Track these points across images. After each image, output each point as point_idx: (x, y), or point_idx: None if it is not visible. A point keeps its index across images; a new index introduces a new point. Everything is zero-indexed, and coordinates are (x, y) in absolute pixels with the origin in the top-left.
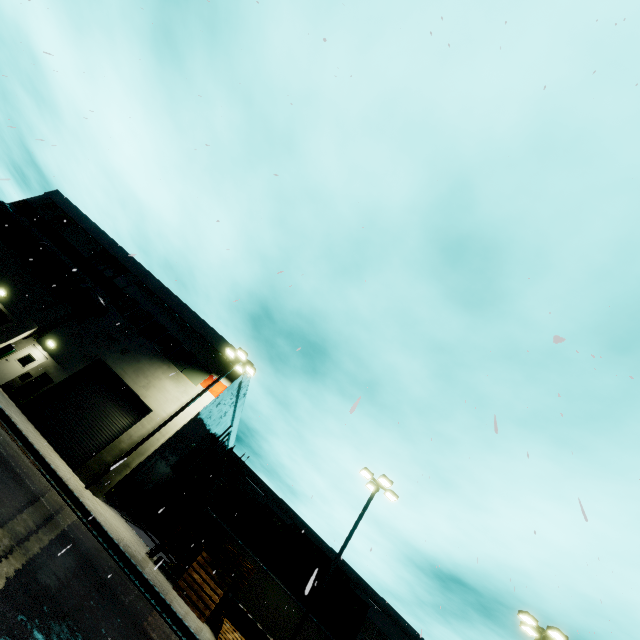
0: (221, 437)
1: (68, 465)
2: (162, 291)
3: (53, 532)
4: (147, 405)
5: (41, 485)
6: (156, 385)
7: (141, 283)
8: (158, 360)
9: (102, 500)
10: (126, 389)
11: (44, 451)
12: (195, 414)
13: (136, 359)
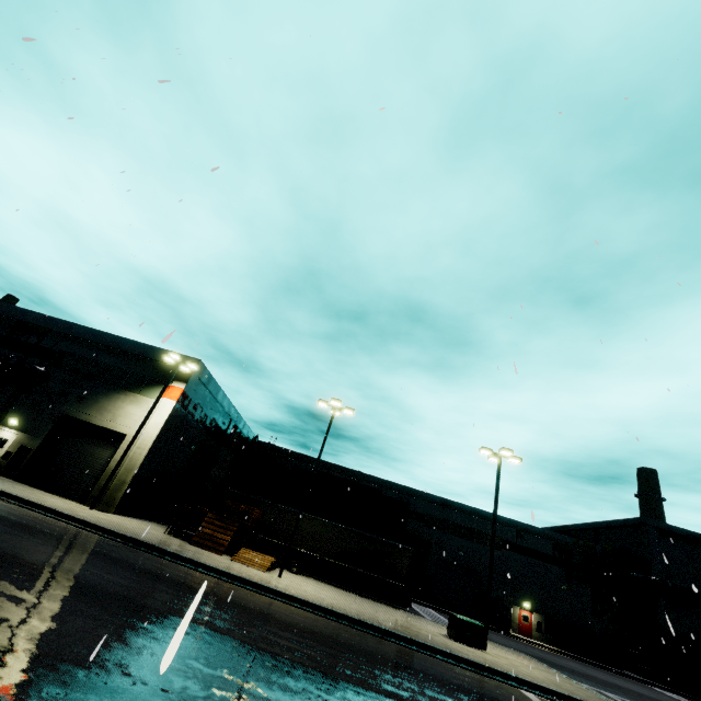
0: (227, 432)
1: (78, 502)
2: (90, 334)
3: (4, 524)
4: (120, 433)
5: (13, 511)
6: (121, 414)
7: (68, 335)
8: (114, 394)
9: (118, 514)
10: (98, 428)
11: (29, 496)
12: (164, 422)
13: (94, 401)
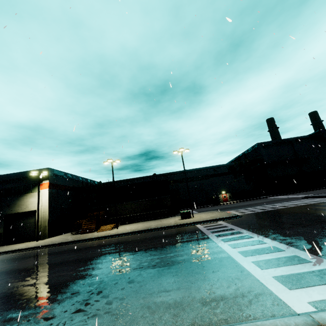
0: (84, 187)
1: (33, 241)
2: None
3: None
4: (33, 210)
5: None
6: (29, 204)
7: None
8: (20, 197)
9: (51, 237)
10: (23, 213)
11: (7, 249)
12: (48, 198)
13: (14, 204)
